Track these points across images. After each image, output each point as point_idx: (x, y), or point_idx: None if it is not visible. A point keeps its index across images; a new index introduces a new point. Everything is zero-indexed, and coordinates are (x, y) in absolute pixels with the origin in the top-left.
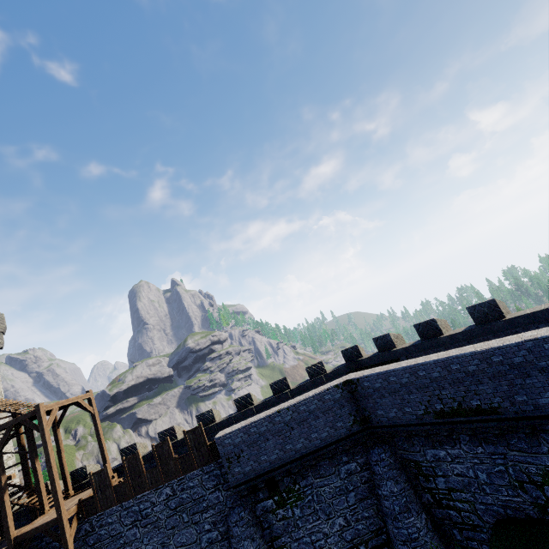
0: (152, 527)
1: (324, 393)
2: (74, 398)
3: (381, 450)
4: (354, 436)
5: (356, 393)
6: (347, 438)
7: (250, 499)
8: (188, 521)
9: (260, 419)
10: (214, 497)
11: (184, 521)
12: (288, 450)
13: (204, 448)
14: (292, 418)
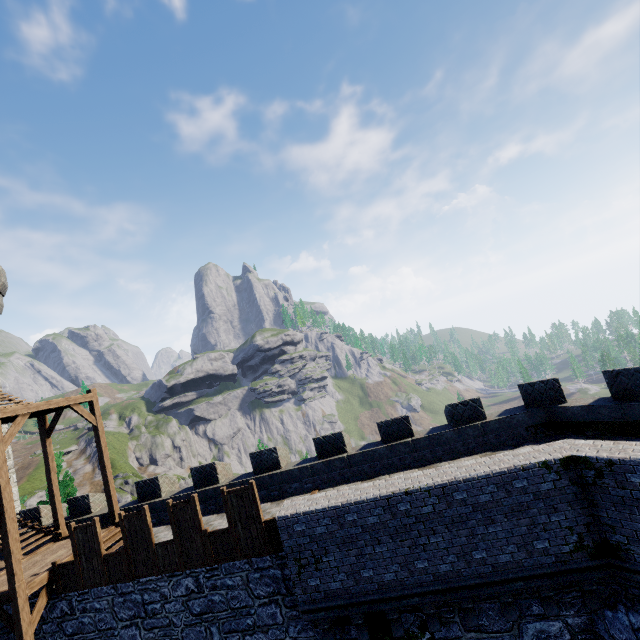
0: (160, 634)
1: (514, 474)
2: (61, 400)
3: (638, 621)
4: (571, 573)
5: (594, 489)
6: (554, 575)
7: (333, 637)
8: (219, 639)
9: (367, 499)
10: (266, 614)
11: (213, 639)
12: (419, 571)
13: (256, 526)
14: (436, 511)
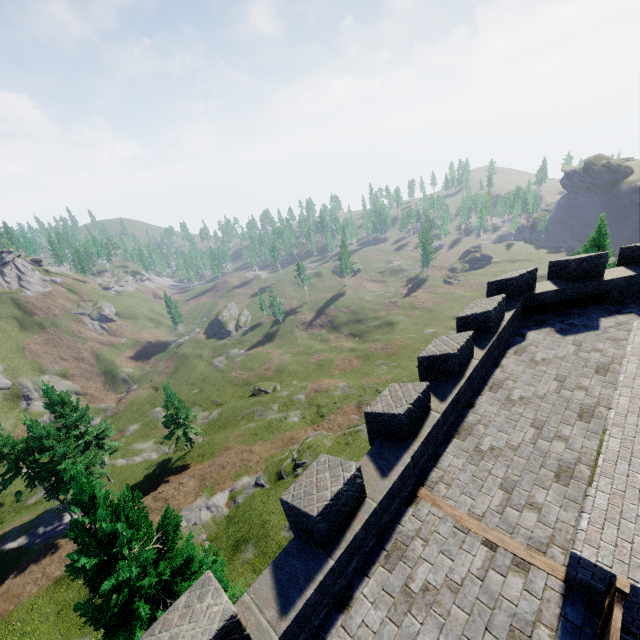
0: None
1: None
2: None
3: None
4: None
5: None
6: None
7: None
8: None
9: None
10: None
11: None
12: None
13: None
14: None
